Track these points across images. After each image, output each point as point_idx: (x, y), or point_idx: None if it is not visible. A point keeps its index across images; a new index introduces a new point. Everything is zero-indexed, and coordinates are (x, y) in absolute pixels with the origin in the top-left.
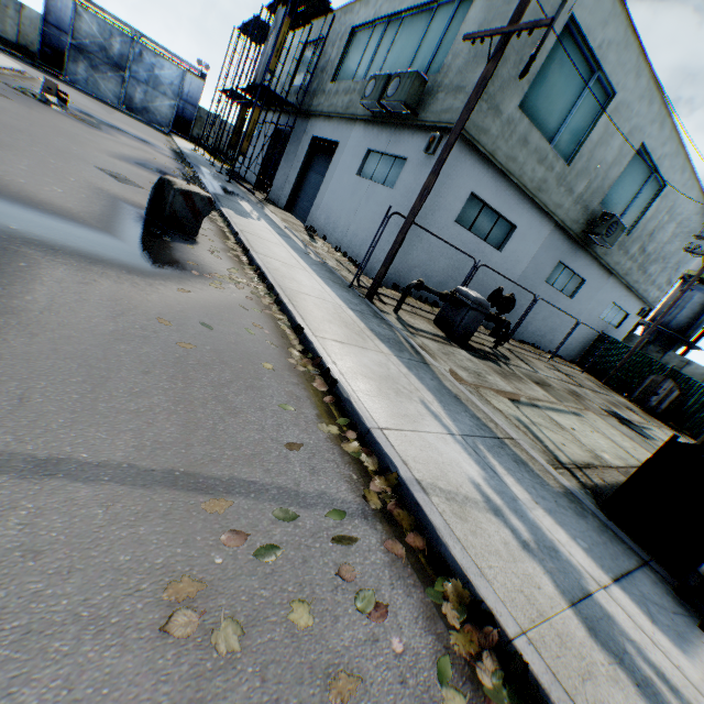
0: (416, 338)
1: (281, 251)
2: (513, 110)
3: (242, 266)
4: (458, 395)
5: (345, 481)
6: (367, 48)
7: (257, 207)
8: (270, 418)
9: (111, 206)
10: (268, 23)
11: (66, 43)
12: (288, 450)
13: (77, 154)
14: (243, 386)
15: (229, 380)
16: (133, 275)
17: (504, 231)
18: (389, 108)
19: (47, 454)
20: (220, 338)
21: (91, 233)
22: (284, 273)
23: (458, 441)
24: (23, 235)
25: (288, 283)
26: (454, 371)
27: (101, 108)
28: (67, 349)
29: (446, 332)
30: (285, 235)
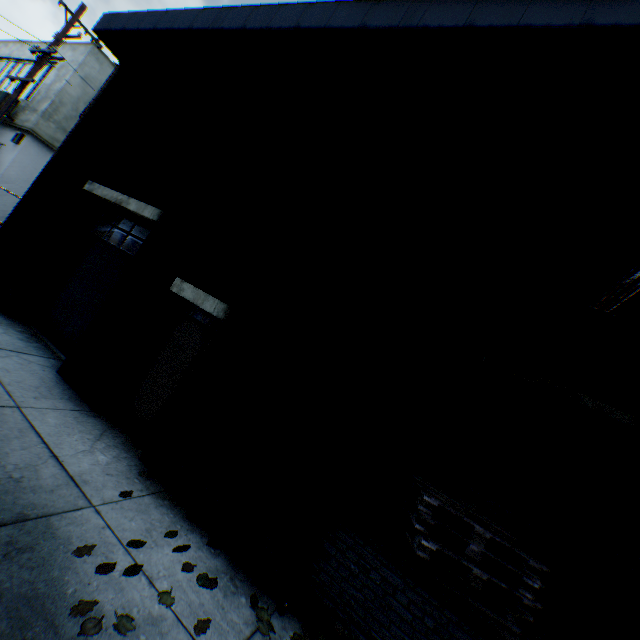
0: None
1: None
2: None
3: None
4: None
5: None
6: (3, 74)
7: None
8: None
9: None
10: None
11: None
12: None
13: None
14: None
15: None
16: None
17: None
18: None
19: None
20: None
21: None
22: None
23: None
24: None
25: None
26: None
27: None
28: None
29: None
30: None
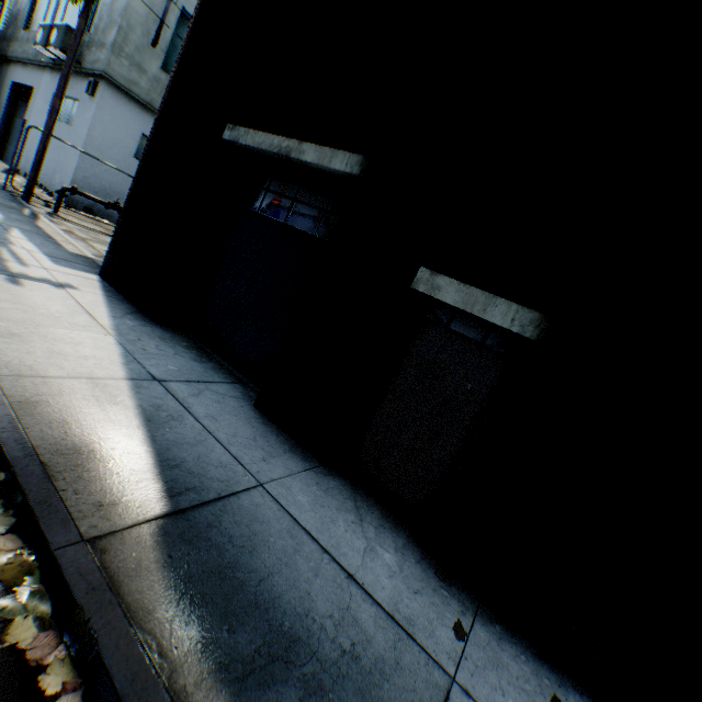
0: (56, 219)
1: None
2: (157, 72)
3: None
4: (45, 228)
5: None
6: (52, 4)
7: None
8: None
9: None
10: None
11: None
12: None
13: None
14: None
15: None
16: None
17: None
18: (58, 55)
19: None
20: None
21: None
22: None
23: None
24: None
25: None
26: (74, 232)
27: None
28: None
29: None
30: None
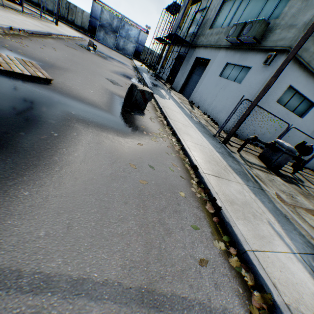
0: (252, 169)
1: (180, 117)
2: None
3: (164, 126)
4: (285, 215)
5: (236, 294)
6: (231, 10)
7: (168, 92)
8: (187, 236)
9: (110, 97)
10: (180, 4)
11: (97, 24)
12: (200, 265)
13: (98, 72)
14: (171, 210)
15: (164, 206)
16: (119, 136)
17: (305, 106)
18: (243, 40)
19: (77, 274)
20: (158, 175)
21: (102, 113)
22: (183, 130)
23: (298, 259)
24: (76, 117)
25: (186, 137)
26: (278, 194)
27: (107, 50)
28: (90, 188)
29: (265, 164)
30: (181, 107)
